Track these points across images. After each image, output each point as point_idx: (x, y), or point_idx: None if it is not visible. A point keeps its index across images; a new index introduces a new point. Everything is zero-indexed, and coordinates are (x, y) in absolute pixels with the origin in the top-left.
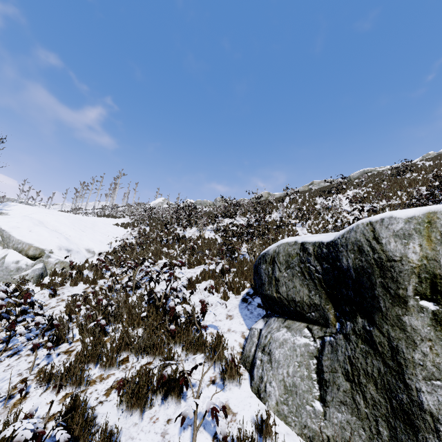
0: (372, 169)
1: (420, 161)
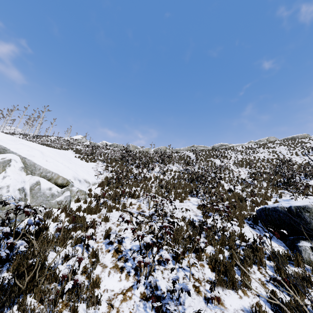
0: (226, 144)
1: (251, 145)
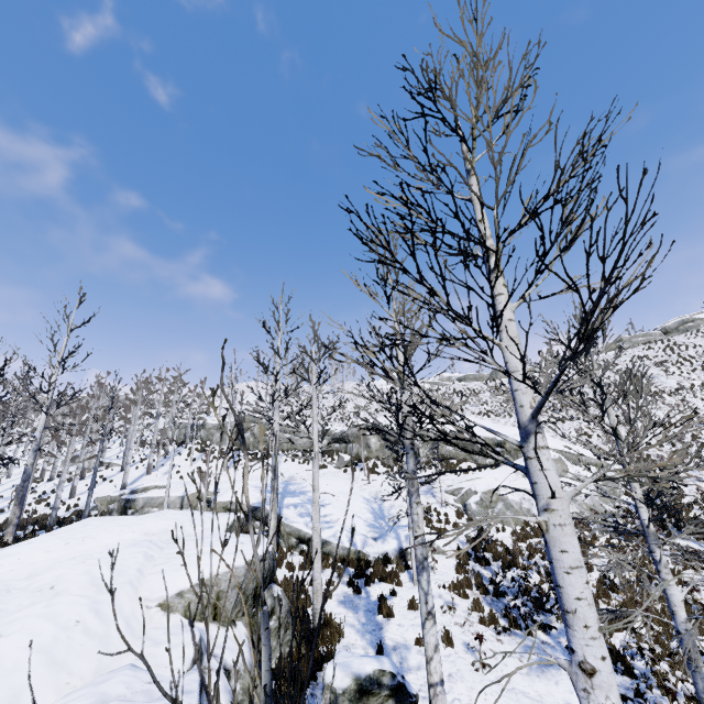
0: (693, 318)
1: None
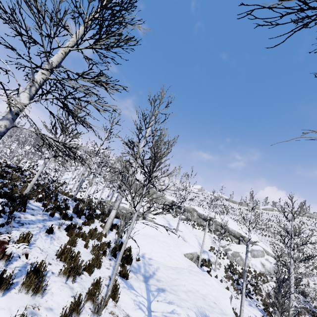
0: None
1: None
